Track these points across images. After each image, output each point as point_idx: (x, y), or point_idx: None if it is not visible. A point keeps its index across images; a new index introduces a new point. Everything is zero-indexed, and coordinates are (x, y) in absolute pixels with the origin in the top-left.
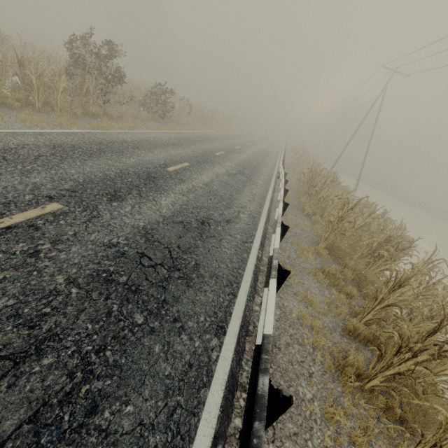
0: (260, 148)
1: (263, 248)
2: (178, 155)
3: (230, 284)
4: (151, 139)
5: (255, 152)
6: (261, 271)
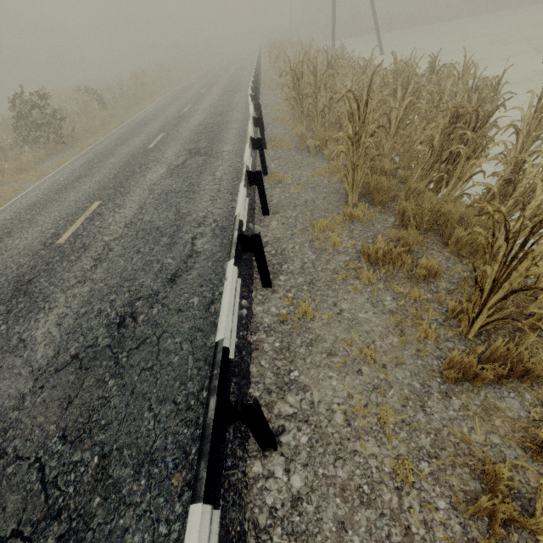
0: (222, 86)
1: (251, 287)
2: (82, 197)
3: (183, 456)
4: (38, 197)
5: (216, 98)
6: (253, 348)
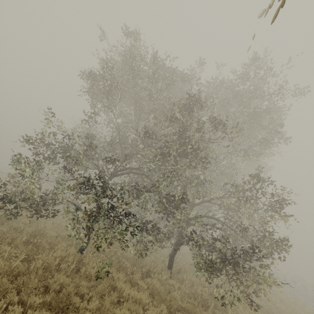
0: None
1: None
2: None
3: None
4: None
5: None
6: None
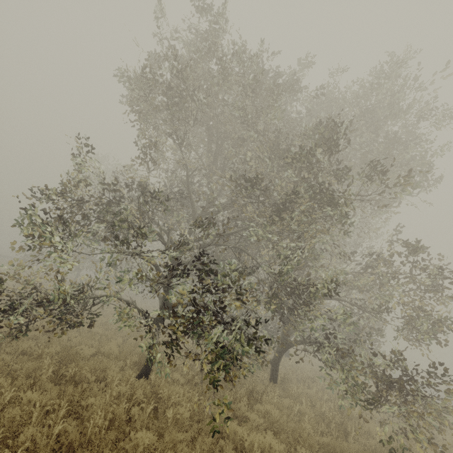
0: None
1: None
2: None
3: None
4: None
5: None
6: None
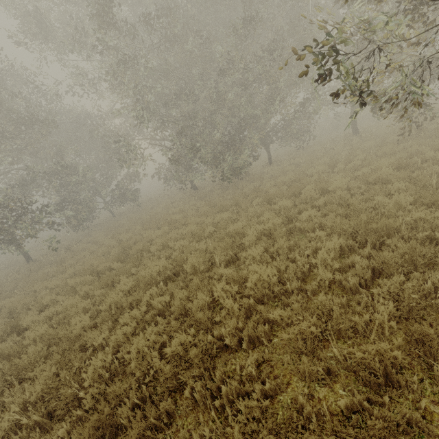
0: None
1: None
2: None
3: None
4: None
5: None
6: None
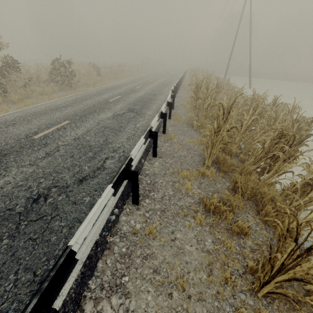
0: (161, 81)
1: (125, 201)
2: (62, 116)
3: None
4: (41, 109)
5: (155, 86)
6: (107, 247)
